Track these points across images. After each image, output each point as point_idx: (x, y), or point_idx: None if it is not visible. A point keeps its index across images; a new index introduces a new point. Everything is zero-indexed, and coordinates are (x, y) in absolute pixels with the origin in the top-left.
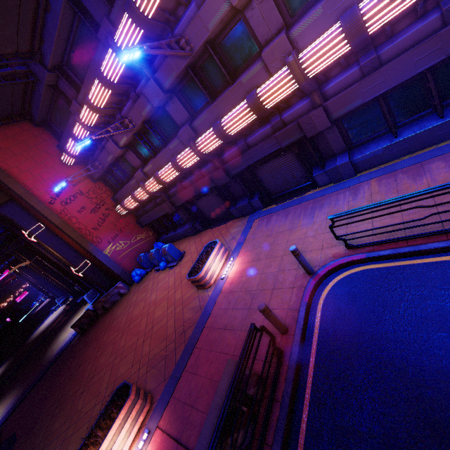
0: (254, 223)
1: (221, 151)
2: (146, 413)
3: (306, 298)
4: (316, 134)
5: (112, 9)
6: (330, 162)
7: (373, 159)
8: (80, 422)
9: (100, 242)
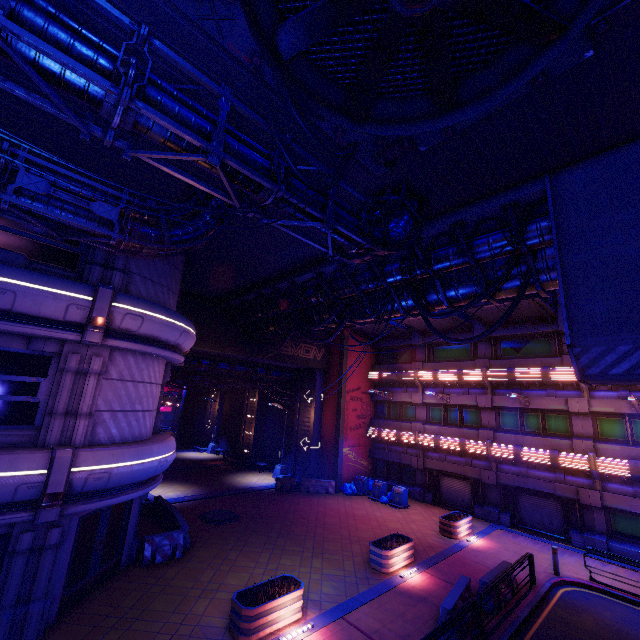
0: (499, 530)
1: (502, 461)
2: (411, 561)
3: (552, 581)
4: (586, 505)
5: (494, 359)
6: (589, 533)
7: (626, 554)
8: (329, 539)
9: (346, 440)
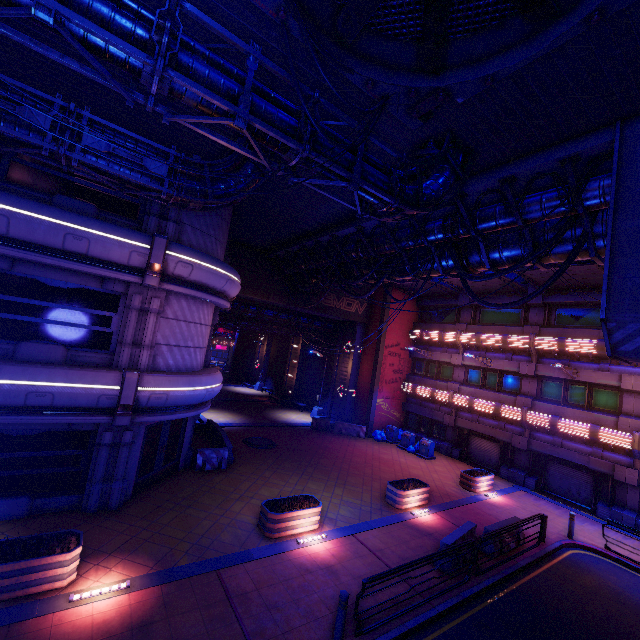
0: (521, 491)
1: (536, 429)
2: (425, 503)
3: (563, 542)
4: (620, 482)
5: (546, 326)
6: (618, 508)
7: None
8: (353, 474)
9: (380, 391)
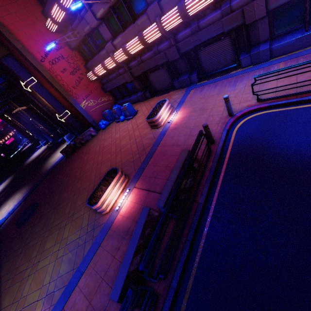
0: (191, 92)
1: (177, 31)
2: (126, 183)
3: (227, 127)
4: (251, 23)
5: None
6: (255, 48)
7: (286, 48)
8: (81, 192)
9: (77, 97)
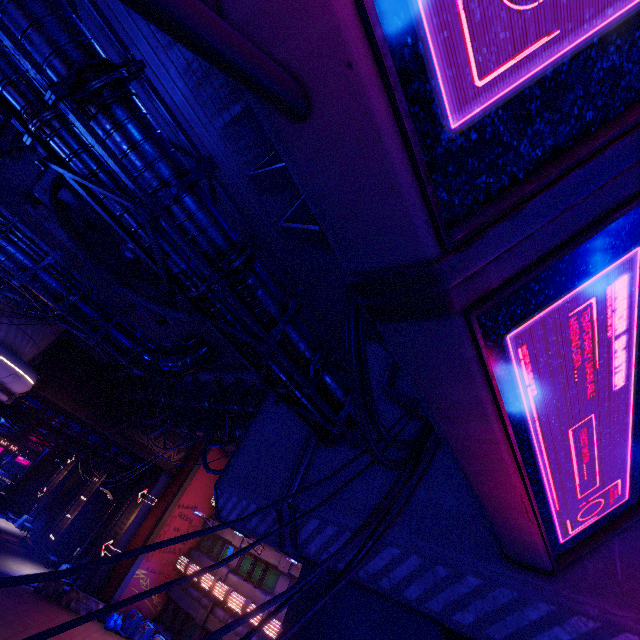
0: None
1: None
2: None
3: None
4: None
5: None
6: None
7: None
8: None
9: (148, 559)
